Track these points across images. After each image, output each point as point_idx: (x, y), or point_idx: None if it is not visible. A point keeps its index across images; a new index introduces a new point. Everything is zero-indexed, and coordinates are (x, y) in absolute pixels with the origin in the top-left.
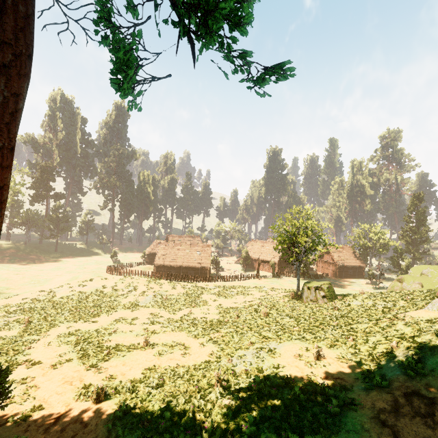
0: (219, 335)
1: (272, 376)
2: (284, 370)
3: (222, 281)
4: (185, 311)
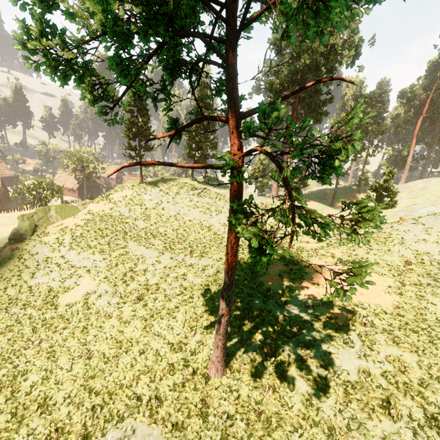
0: None
1: None
2: None
3: (7, 213)
4: None
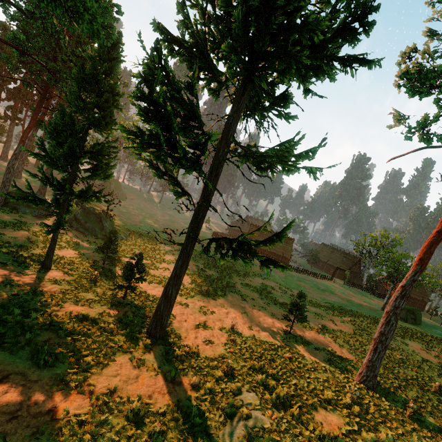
0: (348, 320)
1: (414, 355)
2: (420, 354)
3: (304, 274)
4: (296, 291)
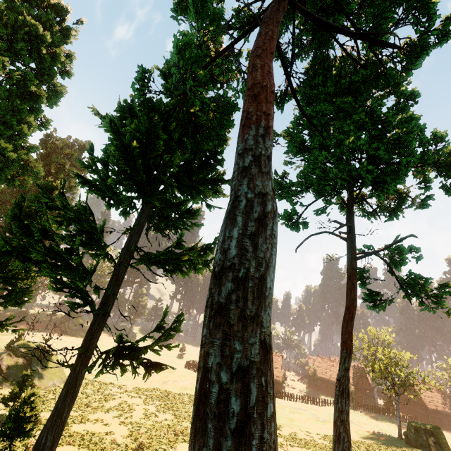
0: None
1: None
2: None
3: (301, 402)
4: (286, 428)
